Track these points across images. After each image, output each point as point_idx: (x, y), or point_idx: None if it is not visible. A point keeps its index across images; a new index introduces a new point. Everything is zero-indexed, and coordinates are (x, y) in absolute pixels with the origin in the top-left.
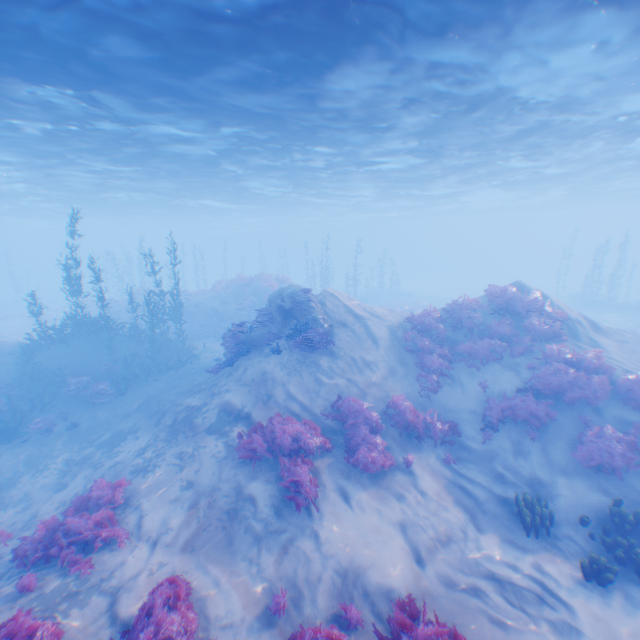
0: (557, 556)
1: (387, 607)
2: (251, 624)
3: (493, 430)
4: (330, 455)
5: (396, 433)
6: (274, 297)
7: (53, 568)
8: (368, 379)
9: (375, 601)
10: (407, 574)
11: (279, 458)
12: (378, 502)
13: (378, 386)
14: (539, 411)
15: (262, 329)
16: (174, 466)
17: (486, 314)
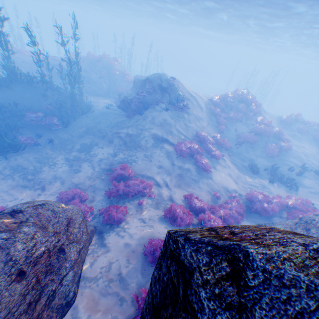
0: (261, 178)
1: (237, 193)
2: (212, 202)
3: (239, 146)
4: (202, 154)
5: (216, 147)
6: (156, 79)
7: (138, 197)
8: (202, 126)
9: (234, 193)
10: (236, 186)
11: (195, 156)
12: (221, 168)
13: (206, 129)
14: (256, 140)
15: (150, 97)
16: (146, 160)
17: (235, 101)
